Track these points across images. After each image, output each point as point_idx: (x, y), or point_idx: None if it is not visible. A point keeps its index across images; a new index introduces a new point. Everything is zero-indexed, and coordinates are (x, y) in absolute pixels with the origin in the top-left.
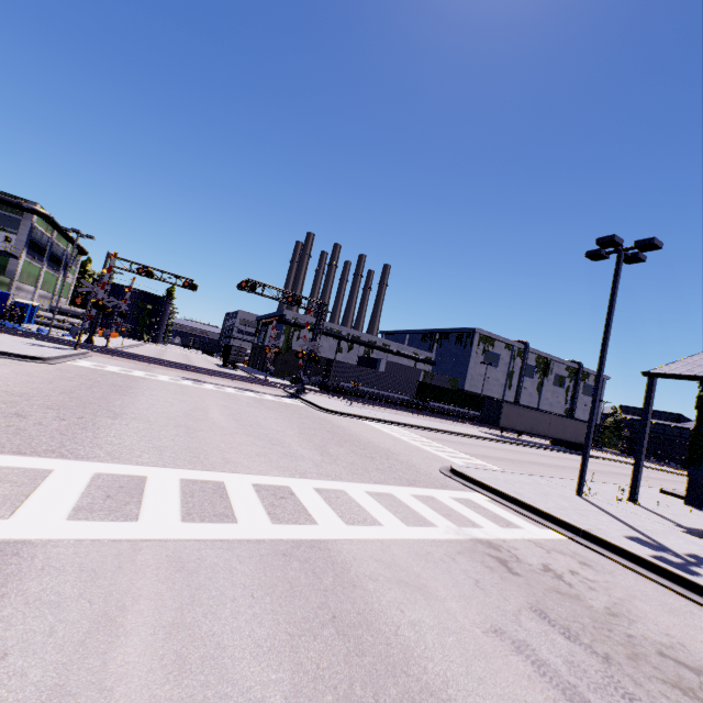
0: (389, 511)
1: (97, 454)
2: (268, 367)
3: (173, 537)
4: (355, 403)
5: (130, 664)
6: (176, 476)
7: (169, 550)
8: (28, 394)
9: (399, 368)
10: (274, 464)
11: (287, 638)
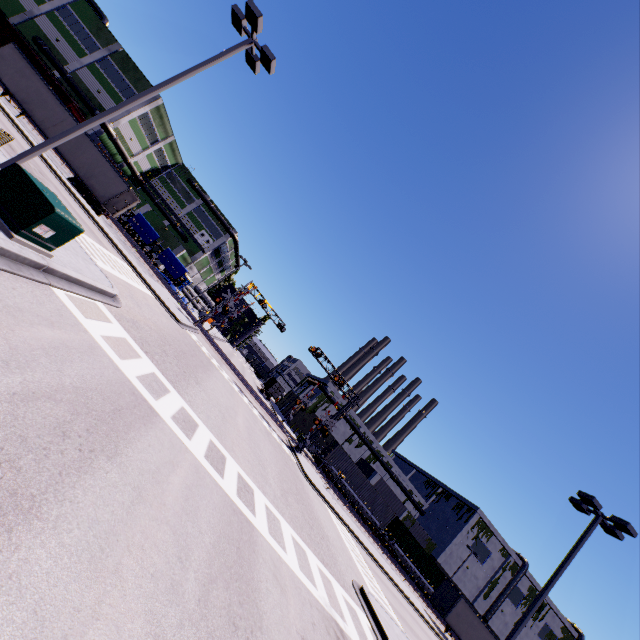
0: (296, 554)
1: (186, 397)
2: (290, 414)
3: (199, 459)
4: (332, 491)
5: (175, 482)
6: (210, 435)
7: (196, 462)
8: (170, 342)
9: (388, 492)
10: (253, 473)
11: (219, 531)
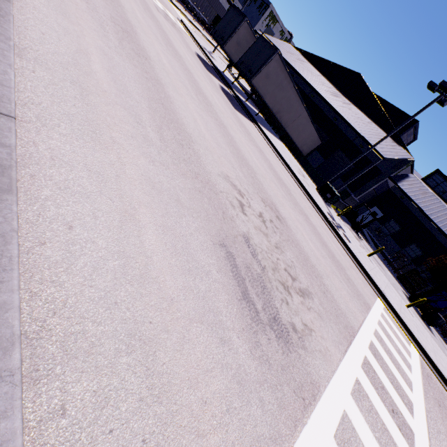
0: None
1: None
2: None
3: None
4: None
5: None
6: None
7: None
8: None
9: (214, 1)
10: None
11: None
